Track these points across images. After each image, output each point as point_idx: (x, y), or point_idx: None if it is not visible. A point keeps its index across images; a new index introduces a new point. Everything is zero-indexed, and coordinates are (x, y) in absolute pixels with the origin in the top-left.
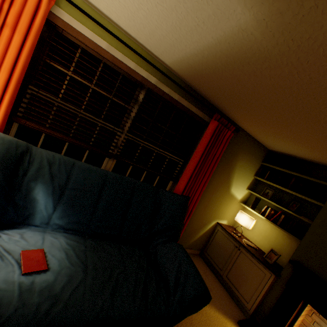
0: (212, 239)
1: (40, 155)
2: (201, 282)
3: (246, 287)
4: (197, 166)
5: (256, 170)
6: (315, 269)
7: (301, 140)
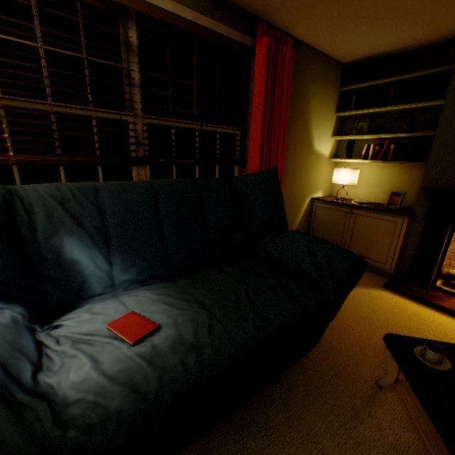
0: (313, 221)
1: (35, 195)
2: (347, 252)
3: (376, 249)
4: (264, 124)
5: (335, 104)
6: (454, 184)
7: (397, 10)
